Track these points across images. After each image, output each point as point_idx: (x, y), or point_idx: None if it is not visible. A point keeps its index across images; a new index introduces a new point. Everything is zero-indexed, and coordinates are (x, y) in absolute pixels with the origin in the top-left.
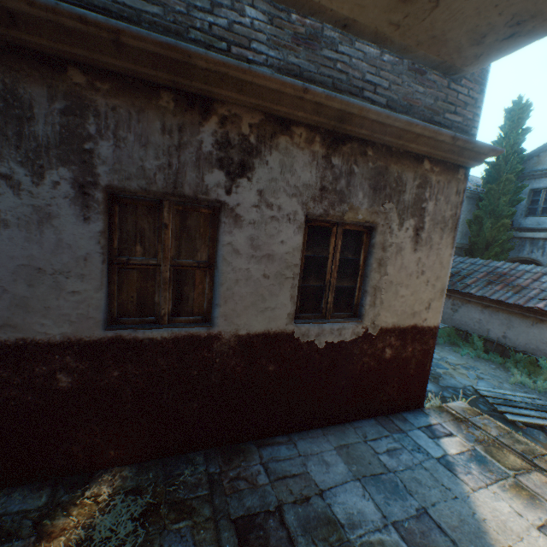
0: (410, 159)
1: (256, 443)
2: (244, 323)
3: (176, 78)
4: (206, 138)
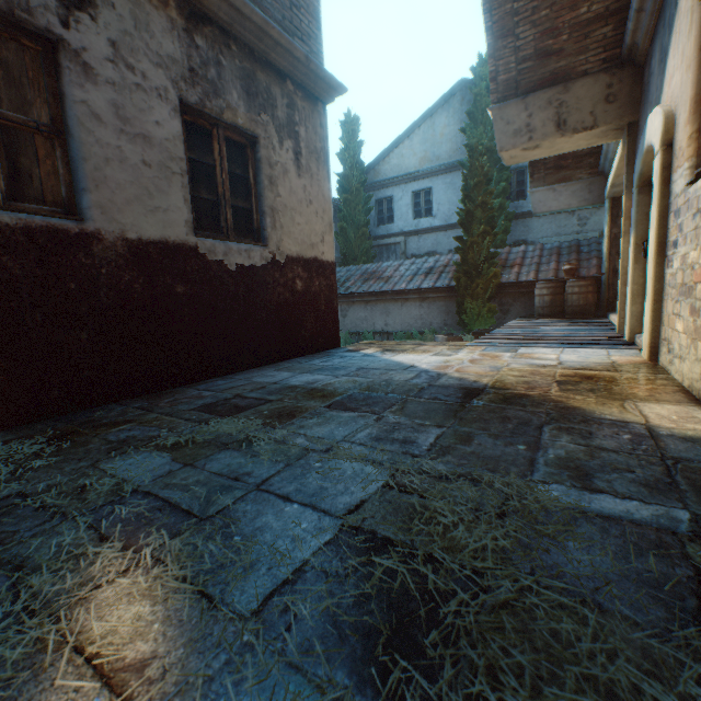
0: (275, 73)
1: (185, 387)
2: (131, 223)
3: None
4: None
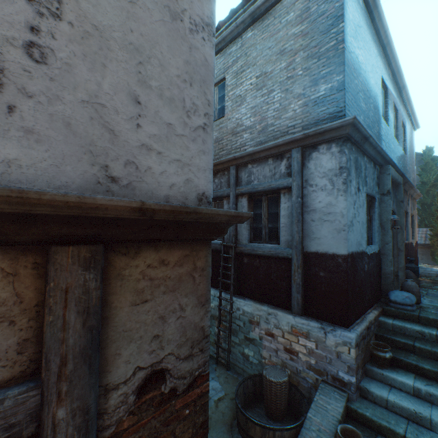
0: (413, 199)
1: None
2: (409, 240)
3: (408, 189)
4: (406, 199)
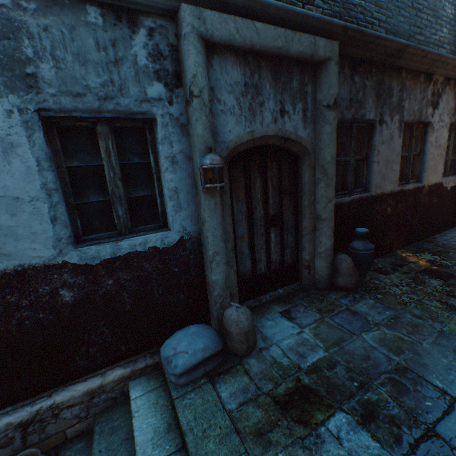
0: None
1: (430, 238)
2: (430, 179)
3: (429, 68)
4: (428, 93)
